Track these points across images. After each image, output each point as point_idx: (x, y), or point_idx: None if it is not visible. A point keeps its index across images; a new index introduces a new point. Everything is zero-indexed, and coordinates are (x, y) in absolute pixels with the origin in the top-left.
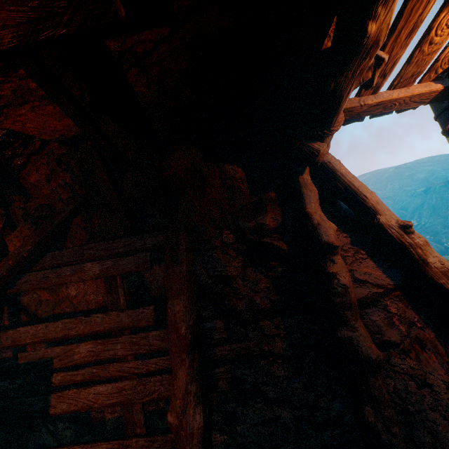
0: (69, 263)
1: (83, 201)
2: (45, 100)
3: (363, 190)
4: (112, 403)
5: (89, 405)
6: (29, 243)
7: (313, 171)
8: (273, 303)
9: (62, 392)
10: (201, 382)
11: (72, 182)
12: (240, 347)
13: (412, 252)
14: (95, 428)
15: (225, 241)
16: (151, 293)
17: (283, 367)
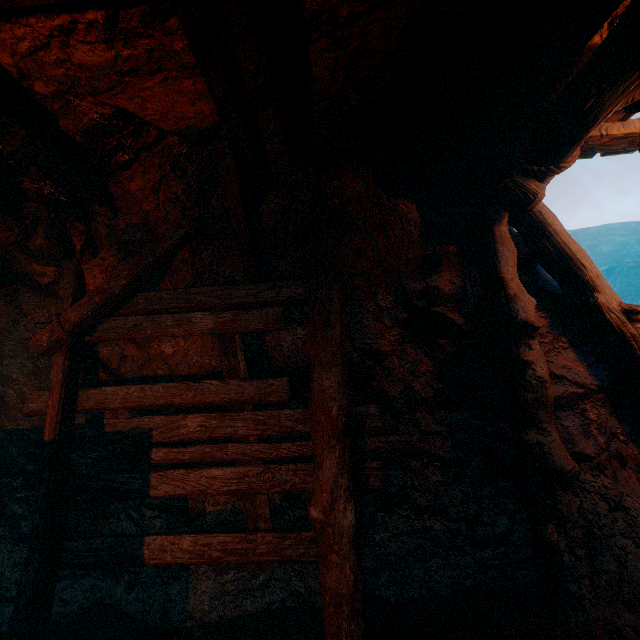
0: (169, 310)
1: (198, 226)
2: (186, 71)
3: (582, 257)
4: (231, 491)
5: (201, 490)
6: (123, 275)
7: (512, 222)
8: (437, 392)
9: (165, 472)
10: (352, 476)
11: (184, 196)
12: (399, 440)
13: (634, 346)
14: (193, 520)
15: (380, 305)
16: (272, 363)
17: (441, 472)
